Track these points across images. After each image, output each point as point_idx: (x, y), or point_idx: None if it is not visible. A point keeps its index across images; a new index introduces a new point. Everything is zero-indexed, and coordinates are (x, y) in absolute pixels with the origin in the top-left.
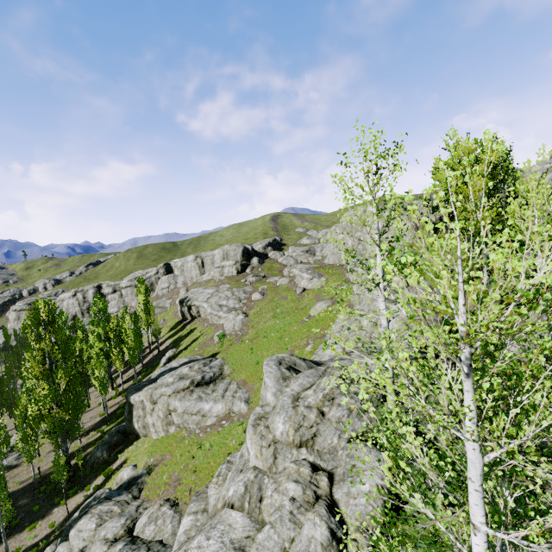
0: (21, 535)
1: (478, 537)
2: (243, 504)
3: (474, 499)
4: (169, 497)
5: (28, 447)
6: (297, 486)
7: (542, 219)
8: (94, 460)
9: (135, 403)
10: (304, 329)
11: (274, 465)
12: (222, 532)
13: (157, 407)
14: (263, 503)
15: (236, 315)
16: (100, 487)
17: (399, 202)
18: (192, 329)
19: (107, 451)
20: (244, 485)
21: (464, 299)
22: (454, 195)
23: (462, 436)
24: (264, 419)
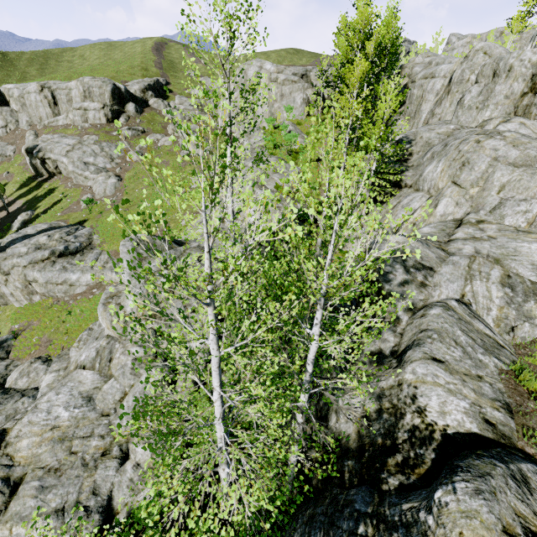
0: None
1: (215, 393)
2: (94, 365)
3: (213, 375)
4: (41, 355)
5: None
6: (140, 349)
7: (385, 128)
8: None
9: None
10: (182, 201)
11: (124, 334)
12: (72, 388)
13: (11, 278)
14: (112, 363)
15: (107, 177)
16: None
17: (251, 88)
18: (52, 189)
19: None
20: (96, 351)
21: (208, 248)
22: (179, 155)
23: (206, 342)
24: (116, 298)
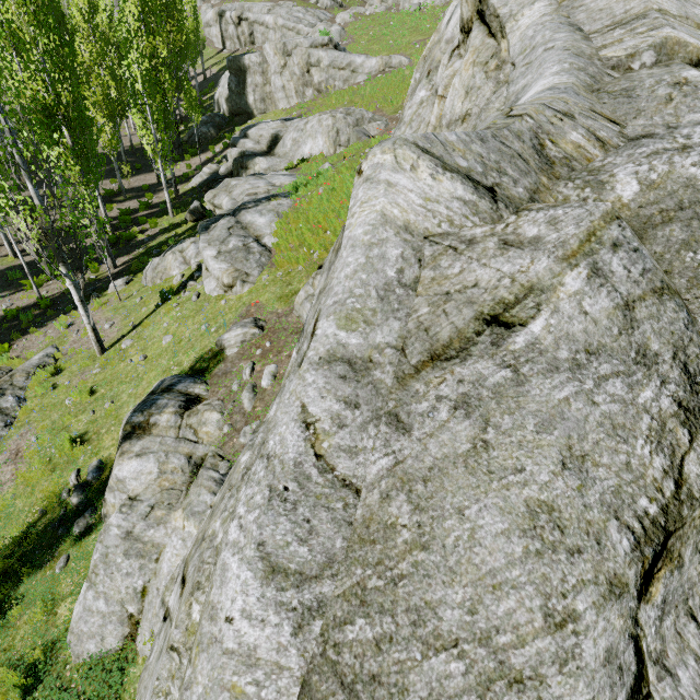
0: (153, 174)
1: None
2: None
3: None
4: None
5: (120, 91)
6: None
7: None
8: (199, 136)
9: (252, 64)
10: None
11: None
12: None
13: (291, 61)
14: None
15: (329, 26)
16: (230, 146)
17: None
18: None
19: (214, 129)
20: None
21: None
22: None
23: None
24: None
